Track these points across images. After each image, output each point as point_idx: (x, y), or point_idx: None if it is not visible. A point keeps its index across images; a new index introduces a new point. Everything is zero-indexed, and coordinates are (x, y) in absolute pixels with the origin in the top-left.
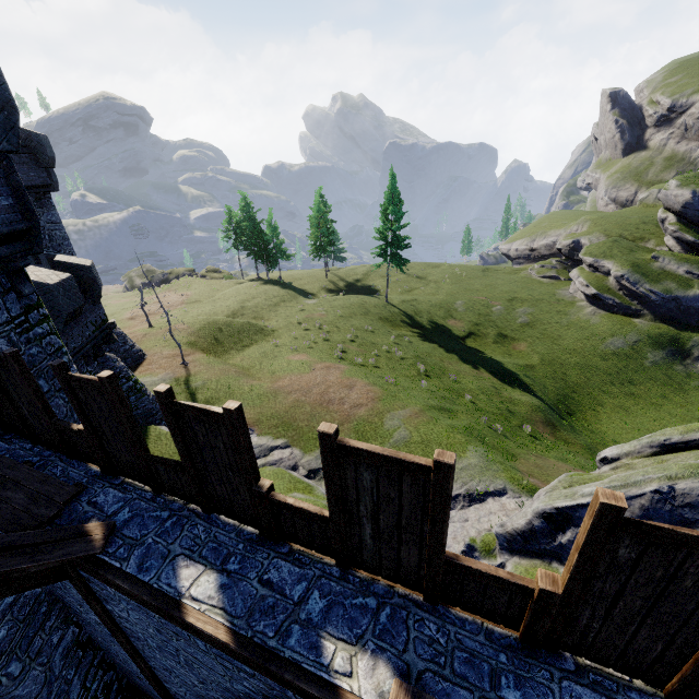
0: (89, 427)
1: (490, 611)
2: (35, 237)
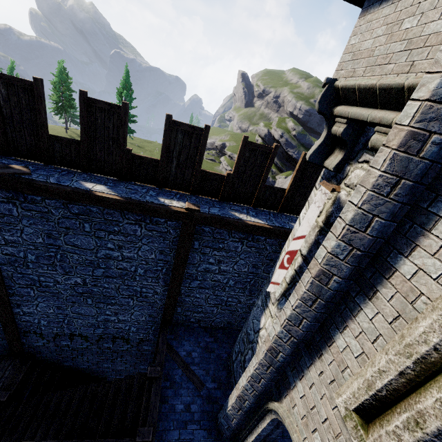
0: (0, 115)
1: (211, 192)
2: None
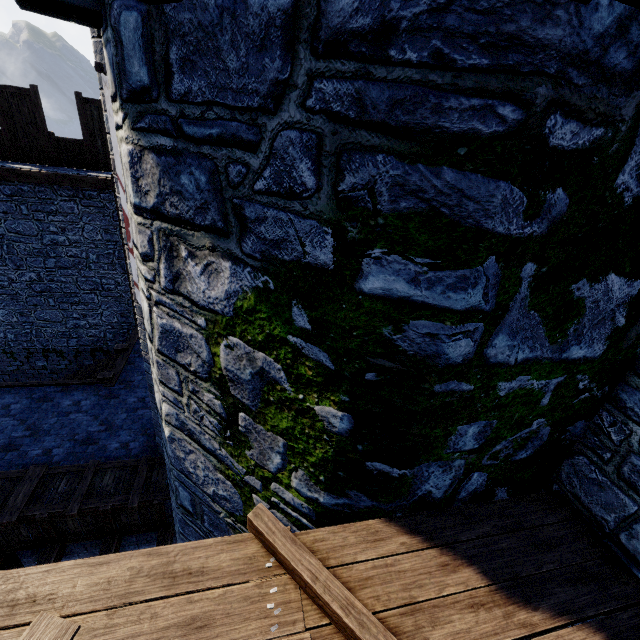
0: None
1: None
2: None
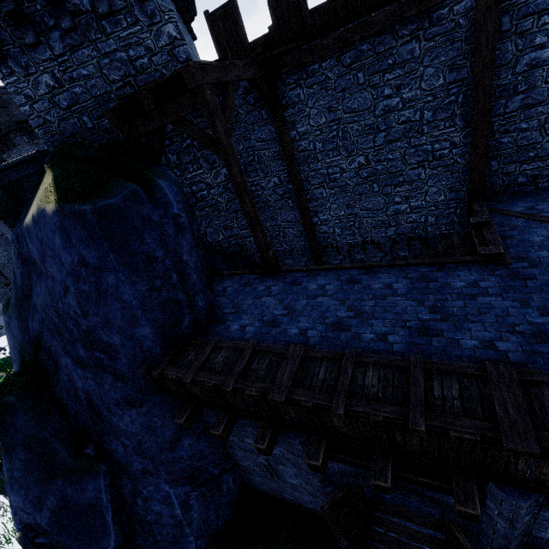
0: (275, 19)
1: None
2: (193, 5)
